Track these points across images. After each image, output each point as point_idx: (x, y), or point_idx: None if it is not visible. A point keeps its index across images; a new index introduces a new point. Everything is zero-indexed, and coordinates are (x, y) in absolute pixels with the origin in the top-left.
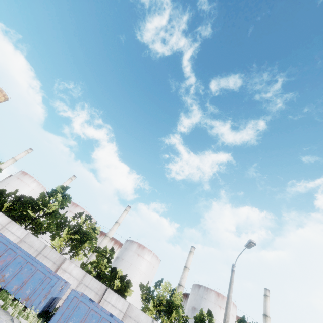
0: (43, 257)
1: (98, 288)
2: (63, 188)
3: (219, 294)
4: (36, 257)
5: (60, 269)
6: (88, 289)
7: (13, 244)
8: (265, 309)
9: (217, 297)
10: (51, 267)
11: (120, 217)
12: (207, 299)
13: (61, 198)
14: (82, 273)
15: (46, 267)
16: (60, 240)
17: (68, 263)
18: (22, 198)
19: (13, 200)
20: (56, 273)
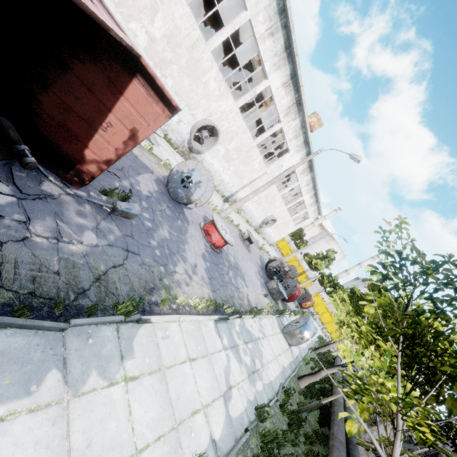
0: None
1: None
2: None
3: None
4: None
5: None
6: None
7: None
8: None
9: None
10: None
11: None
12: None
13: None
14: None
15: None
16: None
17: None
18: None
19: None
20: None
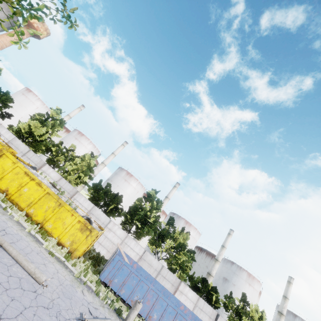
0: (162, 277)
1: (211, 313)
2: (156, 192)
3: (251, 275)
4: (157, 276)
5: (178, 291)
6: (203, 313)
7: (149, 274)
8: (286, 292)
9: (248, 277)
10: (171, 288)
11: (170, 193)
12: (239, 276)
13: (156, 204)
14: (195, 297)
15: (180, 302)
16: (163, 251)
17: (183, 286)
18: (116, 195)
19: (104, 191)
20: (189, 309)
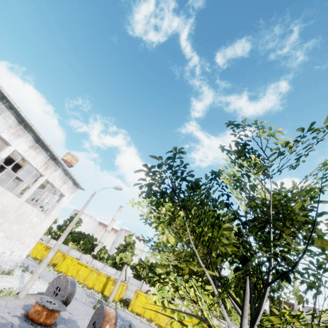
0: None
1: None
2: None
3: None
4: None
5: None
6: None
7: None
8: None
9: None
10: None
11: None
12: None
13: None
14: None
15: None
16: None
17: None
18: None
19: None
20: None
